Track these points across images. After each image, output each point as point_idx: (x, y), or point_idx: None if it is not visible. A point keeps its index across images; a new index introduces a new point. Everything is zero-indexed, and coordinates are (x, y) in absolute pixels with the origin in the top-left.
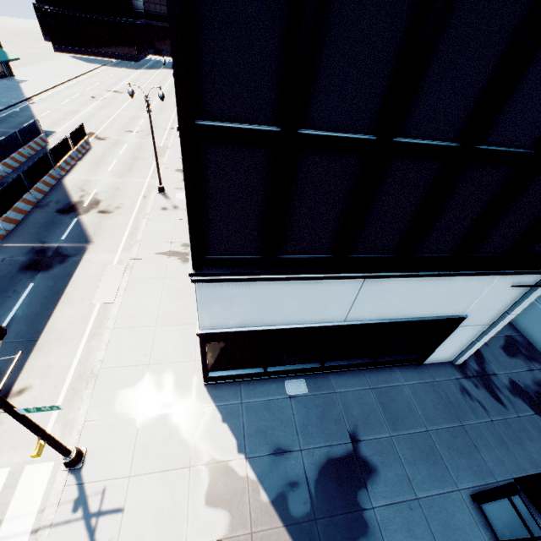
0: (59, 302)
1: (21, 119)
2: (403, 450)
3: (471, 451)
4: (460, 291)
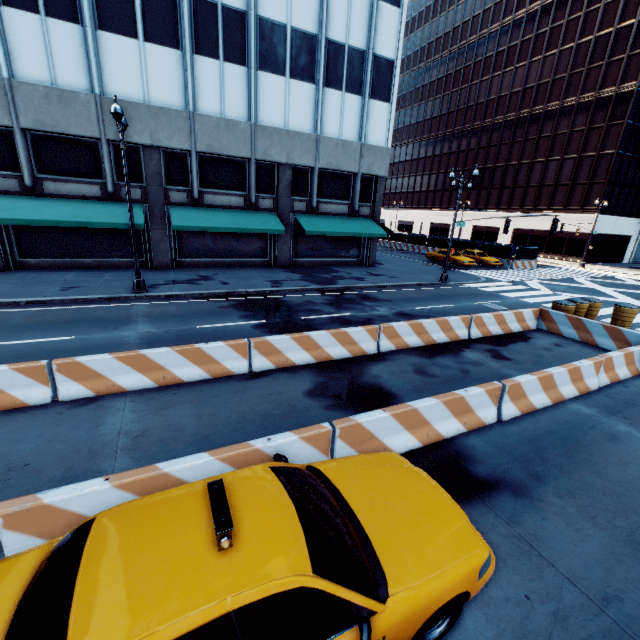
0: None
1: None
2: None
3: None
4: (630, 224)
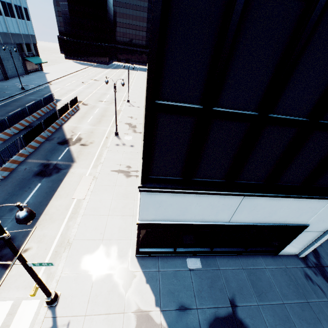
0: (53, 196)
1: (44, 92)
2: (267, 316)
3: (315, 322)
4: (305, 208)
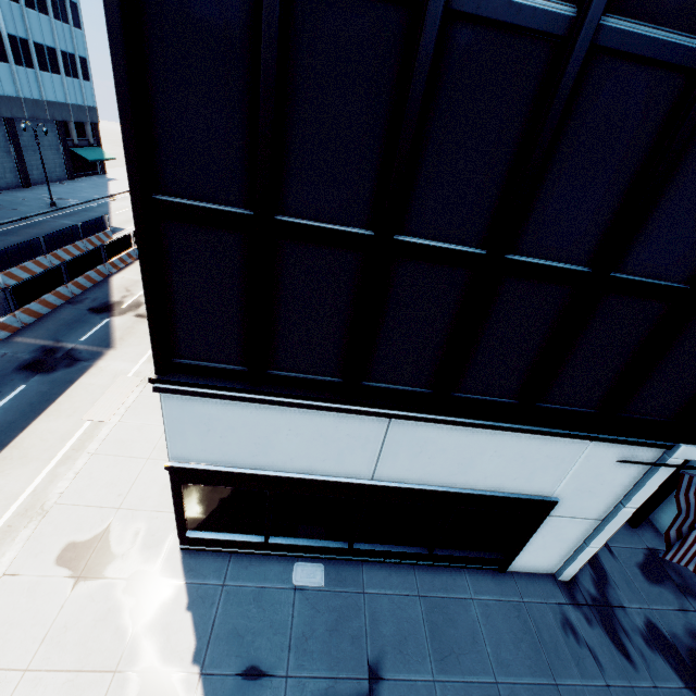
0: (44, 412)
1: (95, 214)
2: None
3: None
4: (537, 457)
